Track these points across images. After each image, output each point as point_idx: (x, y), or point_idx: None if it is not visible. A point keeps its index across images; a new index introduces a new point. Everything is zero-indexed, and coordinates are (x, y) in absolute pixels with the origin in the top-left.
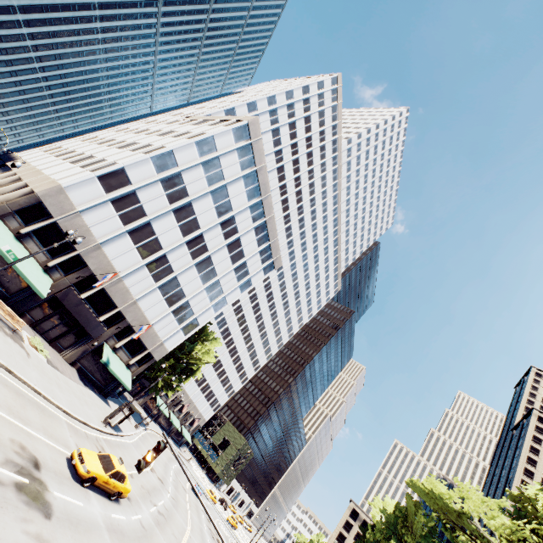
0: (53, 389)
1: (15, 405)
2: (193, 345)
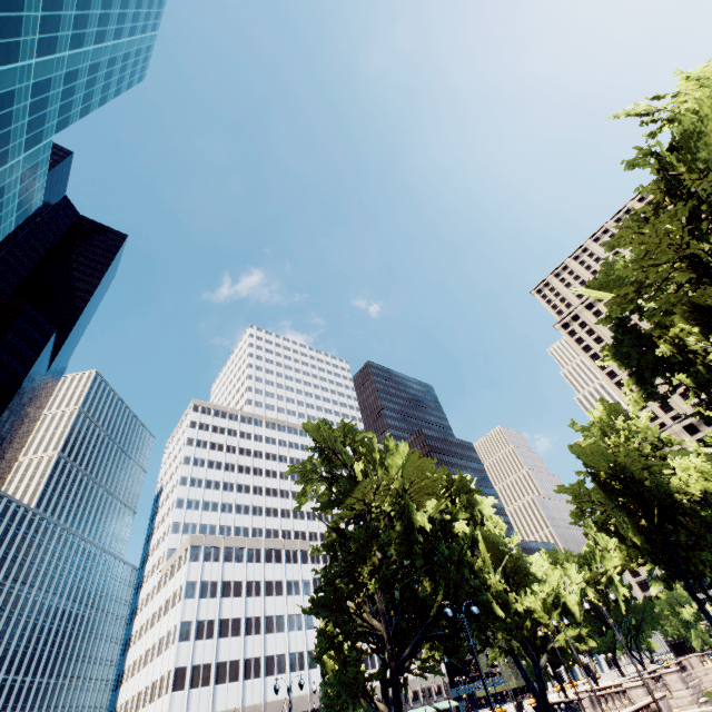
0: None
1: None
2: None
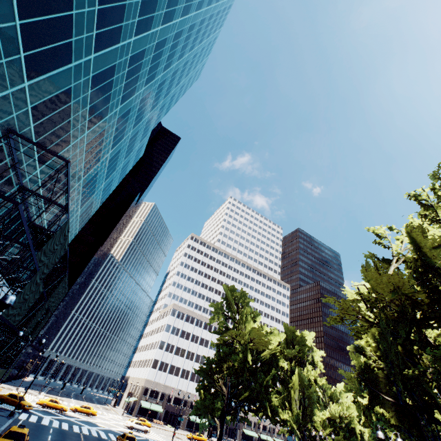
0: (178, 432)
1: (169, 433)
2: None
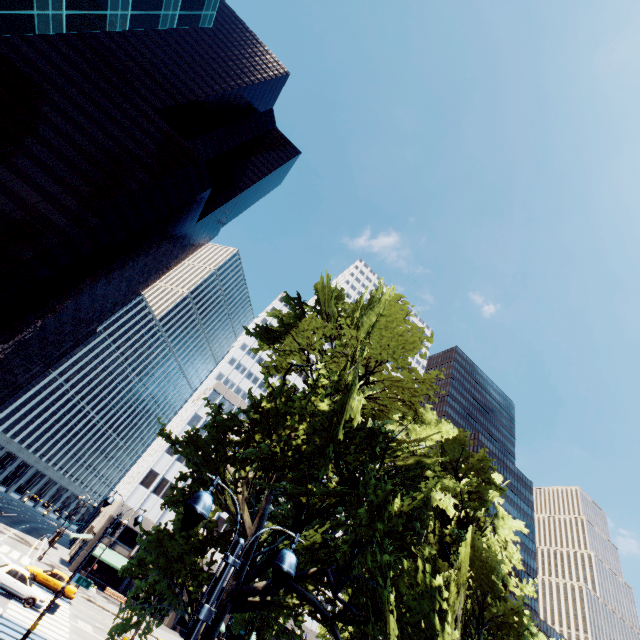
0: None
1: None
2: None
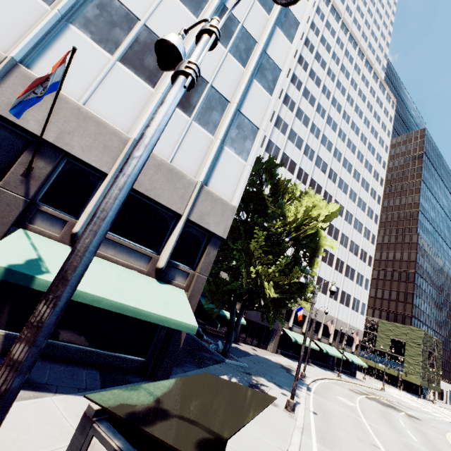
0: None
1: None
2: (279, 207)
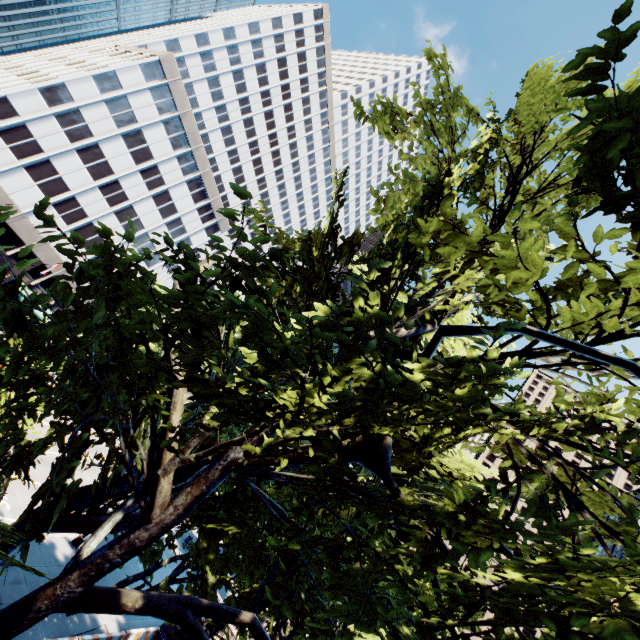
0: None
1: None
2: None
